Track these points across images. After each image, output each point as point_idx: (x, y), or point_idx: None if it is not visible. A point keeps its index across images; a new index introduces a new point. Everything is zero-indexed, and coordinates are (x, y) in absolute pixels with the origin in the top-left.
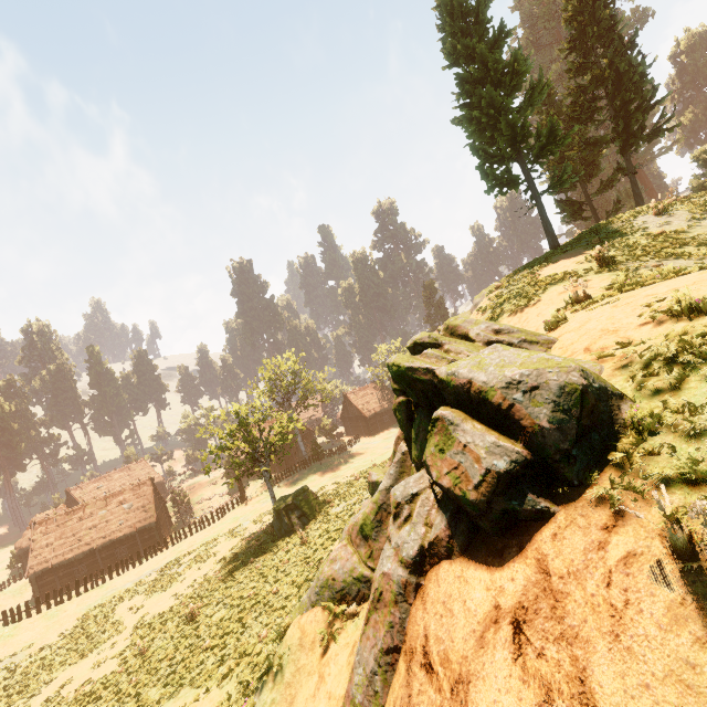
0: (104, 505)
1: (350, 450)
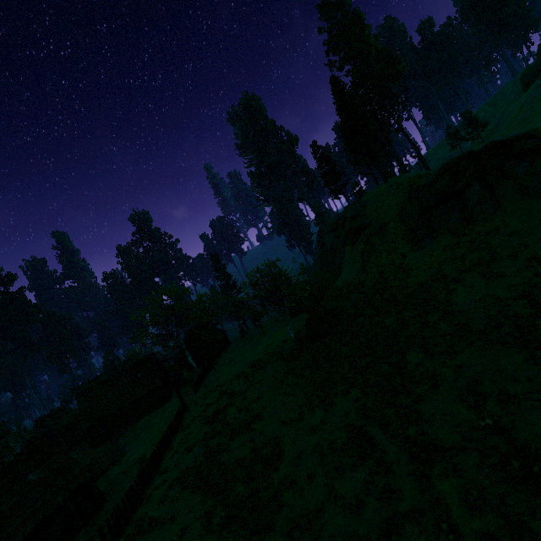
0: None
1: (218, 365)
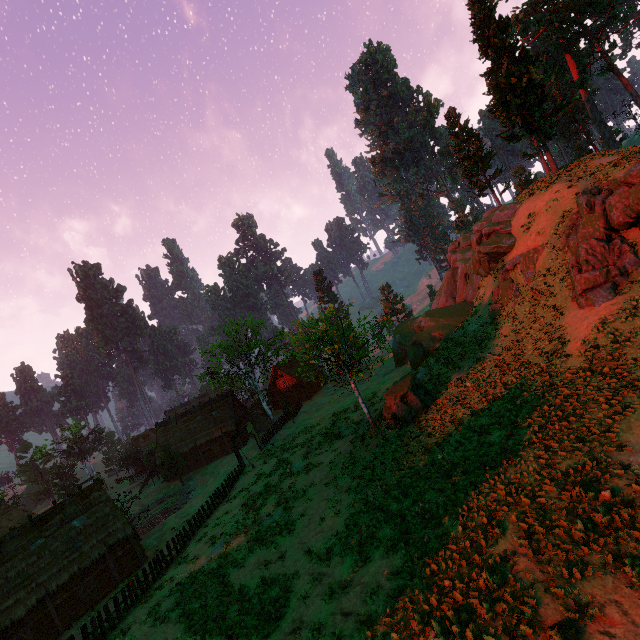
0: (35, 532)
1: (303, 411)
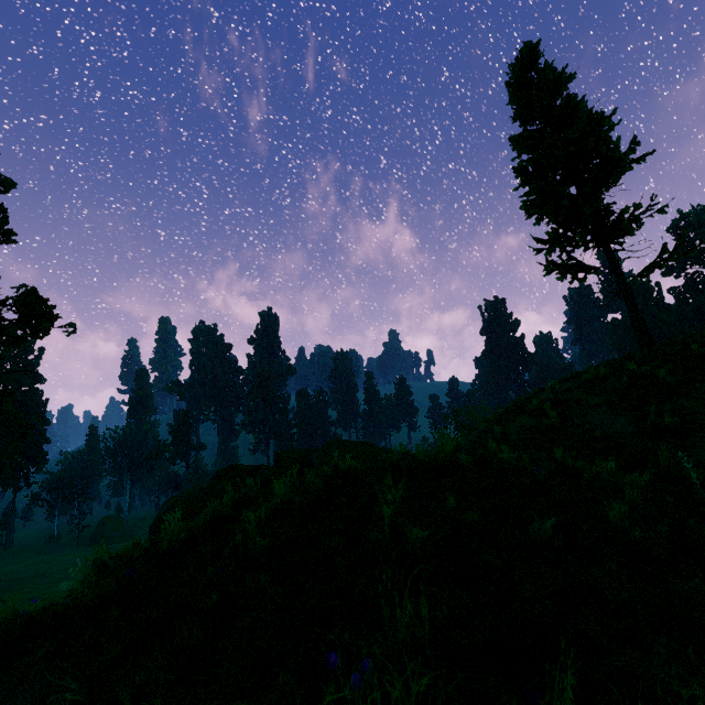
0: None
1: None
